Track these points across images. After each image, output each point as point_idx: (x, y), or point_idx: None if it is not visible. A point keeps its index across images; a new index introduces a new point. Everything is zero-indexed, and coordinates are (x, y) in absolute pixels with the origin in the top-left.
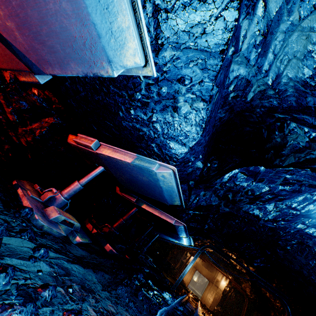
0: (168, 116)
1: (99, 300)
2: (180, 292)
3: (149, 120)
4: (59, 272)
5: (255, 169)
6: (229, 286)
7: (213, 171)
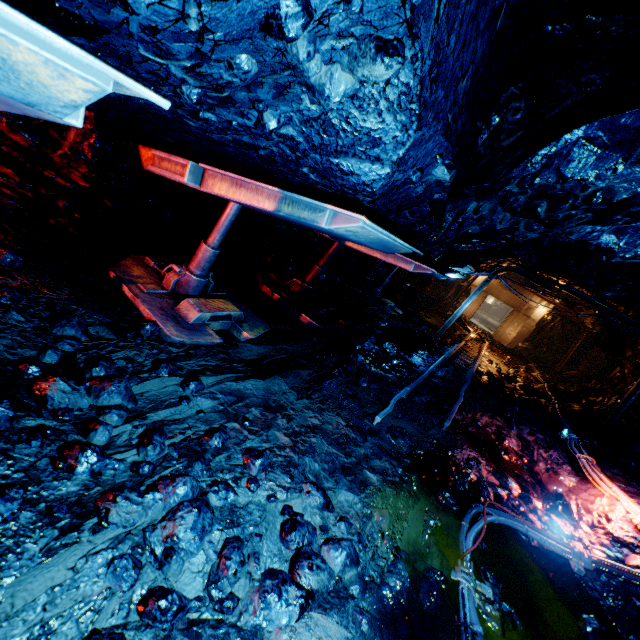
0: (303, 104)
1: (293, 416)
2: (450, 339)
3: (261, 131)
4: (227, 401)
5: (639, 118)
6: (552, 314)
7: (510, 134)
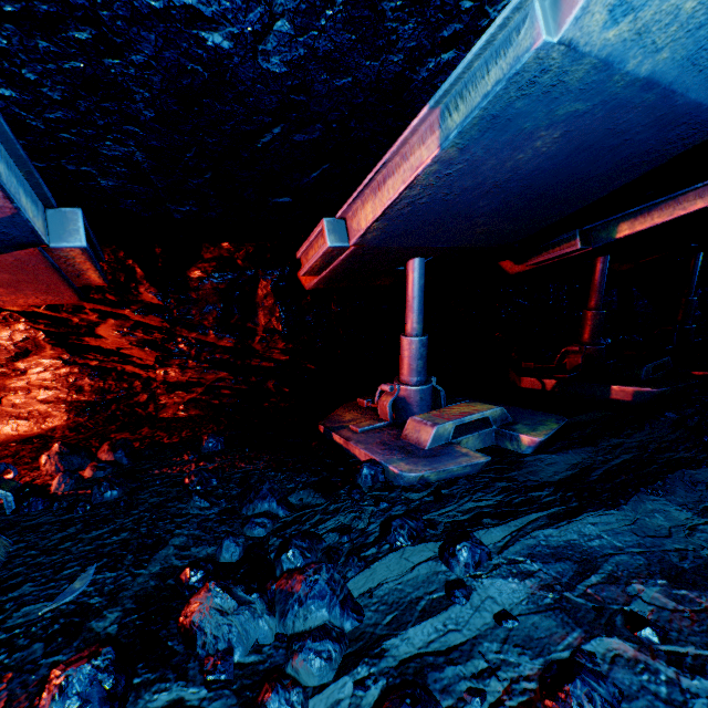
0: None
1: None
2: None
3: None
4: (555, 577)
5: None
6: None
7: None
